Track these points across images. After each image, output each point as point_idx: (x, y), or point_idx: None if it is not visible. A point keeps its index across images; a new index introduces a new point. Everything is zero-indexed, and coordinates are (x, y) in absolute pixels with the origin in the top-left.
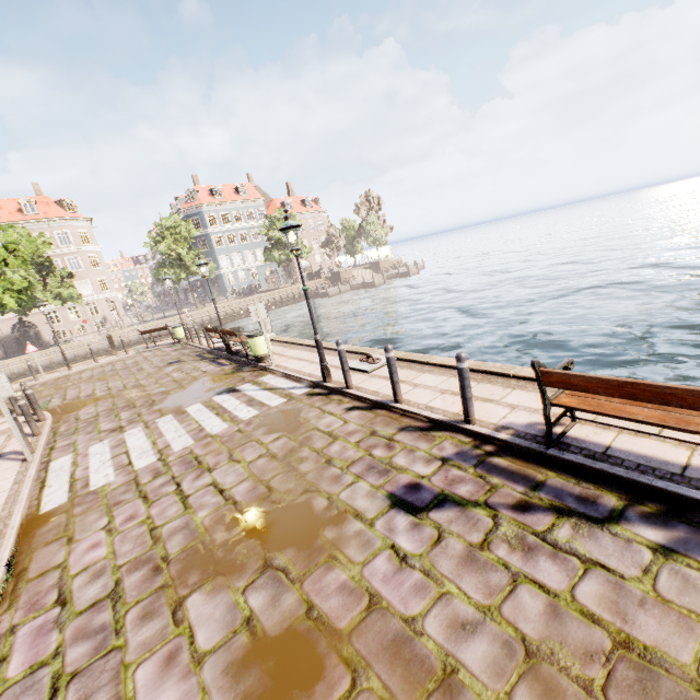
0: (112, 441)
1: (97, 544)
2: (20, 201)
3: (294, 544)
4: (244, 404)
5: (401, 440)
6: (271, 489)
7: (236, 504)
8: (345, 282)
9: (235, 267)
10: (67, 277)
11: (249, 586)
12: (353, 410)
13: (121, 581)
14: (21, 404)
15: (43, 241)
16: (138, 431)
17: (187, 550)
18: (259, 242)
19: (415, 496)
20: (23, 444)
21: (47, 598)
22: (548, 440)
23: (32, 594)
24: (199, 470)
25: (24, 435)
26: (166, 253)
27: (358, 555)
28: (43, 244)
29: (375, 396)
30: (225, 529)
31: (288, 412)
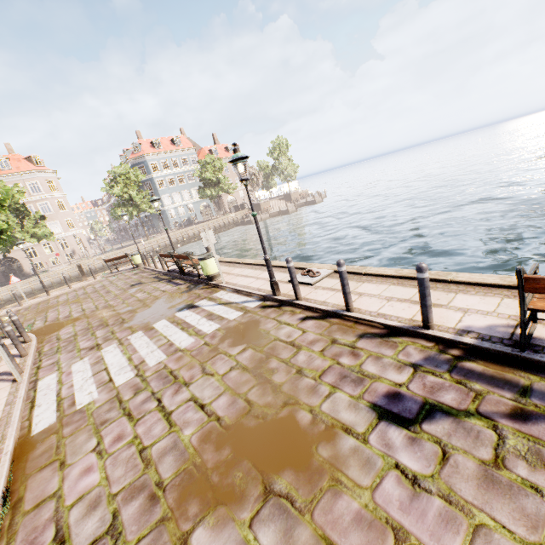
0: (91, 358)
1: (89, 468)
2: None
3: (290, 464)
4: (205, 318)
5: (364, 347)
6: (251, 403)
7: (220, 420)
8: (264, 211)
9: (176, 204)
10: (40, 219)
11: (255, 518)
12: (308, 320)
13: (119, 513)
14: (7, 330)
15: (17, 190)
16: (113, 348)
17: (180, 474)
18: (194, 183)
19: (399, 406)
20: (12, 367)
21: (44, 536)
22: (523, 343)
23: (29, 530)
24: (176, 385)
25: (12, 359)
26: (120, 195)
27: (362, 477)
28: (17, 193)
29: (325, 306)
30: (215, 449)
31: (247, 325)
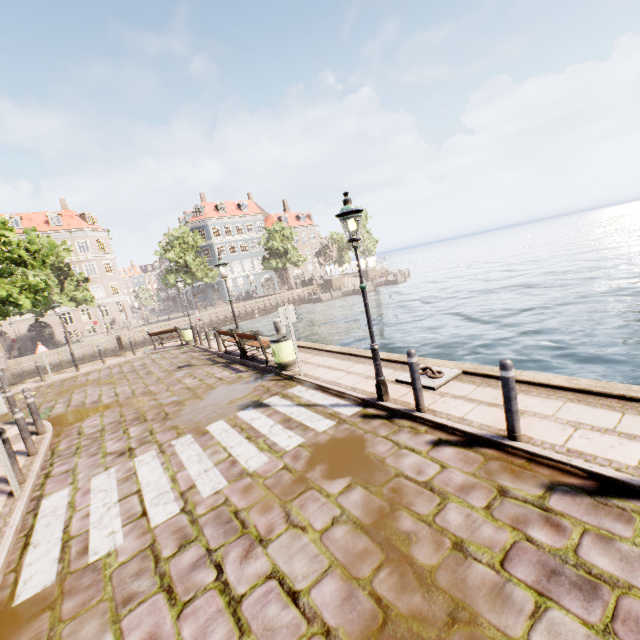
0: (119, 470)
1: None
2: (47, 214)
3: None
4: (280, 425)
5: (566, 511)
6: (383, 603)
7: (331, 636)
8: (336, 289)
9: (235, 274)
10: (83, 281)
11: None
12: (443, 446)
13: None
14: (17, 417)
15: (64, 248)
16: (151, 457)
17: None
18: (257, 252)
19: None
20: (11, 475)
21: None
22: None
23: None
24: (246, 540)
25: (15, 461)
26: (174, 260)
27: None
28: (64, 251)
29: (468, 426)
30: None
31: (345, 443)
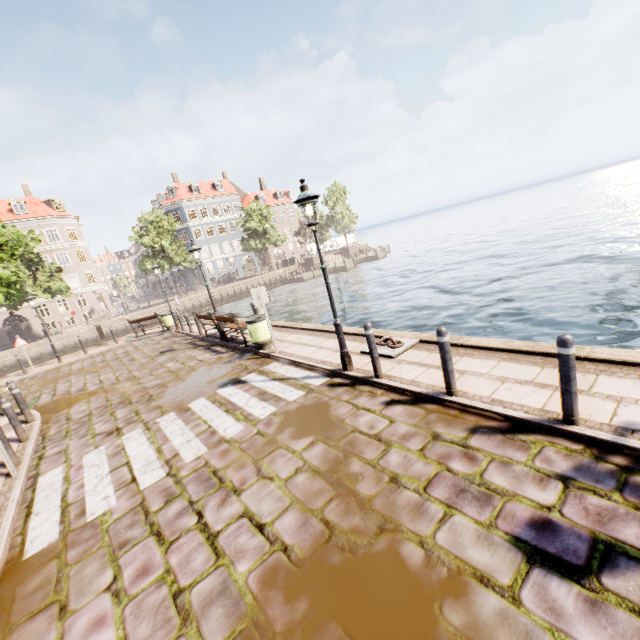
0: (108, 447)
1: (101, 619)
2: (10, 202)
3: (403, 635)
4: (255, 398)
5: (481, 447)
6: (330, 525)
7: (288, 551)
8: (317, 267)
9: (214, 257)
10: (56, 271)
11: None
12: (394, 405)
13: None
14: (5, 407)
15: (32, 238)
16: (138, 434)
17: None
18: (236, 233)
19: (556, 543)
20: (6, 457)
21: None
22: None
23: None
24: (222, 492)
25: (8, 445)
26: (150, 245)
27: None
28: (32, 241)
29: (416, 387)
30: (284, 599)
31: (312, 408)
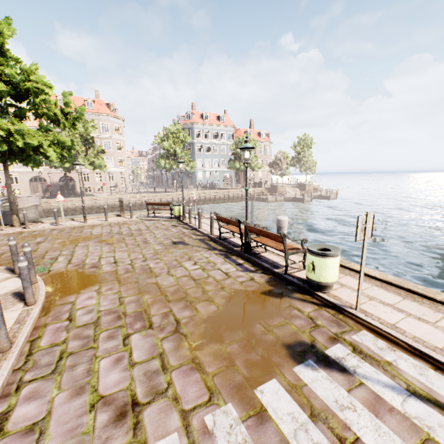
0: None
1: None
2: (85, 99)
3: None
4: None
5: None
6: None
7: None
8: (279, 194)
9: (205, 168)
10: (100, 152)
11: None
12: None
13: None
14: None
15: (92, 125)
16: None
17: None
18: (224, 155)
19: None
20: None
21: None
22: None
23: None
24: None
25: None
26: (167, 149)
27: None
28: (91, 127)
29: None
30: None
31: None
